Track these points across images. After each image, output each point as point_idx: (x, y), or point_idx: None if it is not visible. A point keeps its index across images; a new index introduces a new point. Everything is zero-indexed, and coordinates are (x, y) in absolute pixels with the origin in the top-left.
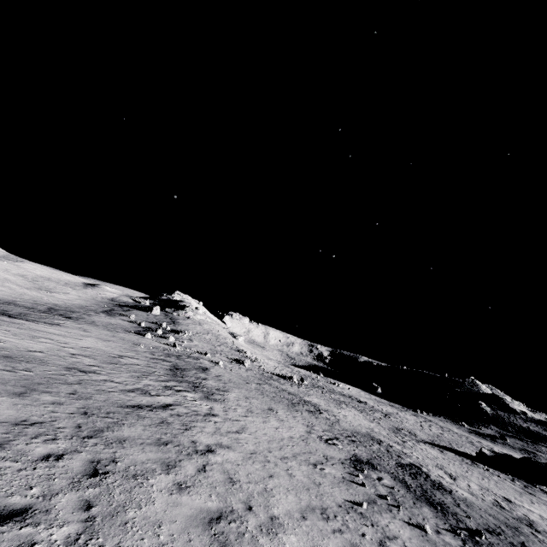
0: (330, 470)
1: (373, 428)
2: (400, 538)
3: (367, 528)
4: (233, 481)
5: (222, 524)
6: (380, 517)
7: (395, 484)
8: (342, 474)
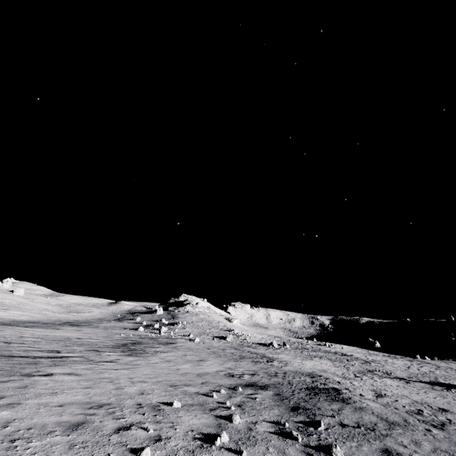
0: (189, 388)
1: (328, 370)
2: (176, 423)
3: (140, 416)
4: (24, 387)
5: None
6: (184, 412)
7: (268, 397)
8: (200, 391)
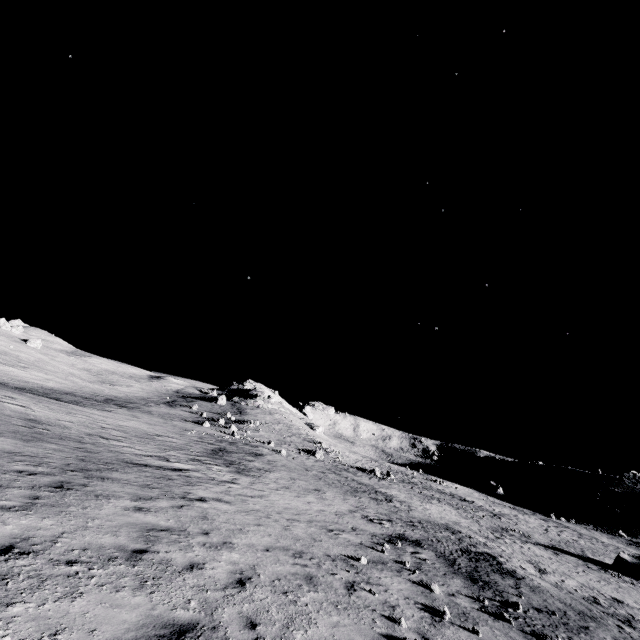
0: (348, 536)
1: (460, 522)
2: (385, 587)
3: (345, 572)
4: (207, 518)
5: (163, 533)
6: (377, 572)
7: (434, 559)
8: (362, 541)
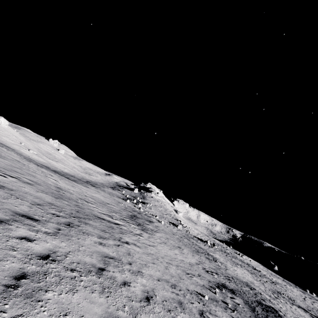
0: (197, 279)
1: (254, 283)
2: (219, 317)
3: (198, 303)
4: (130, 255)
5: (111, 260)
6: (214, 306)
7: (243, 304)
8: (204, 284)
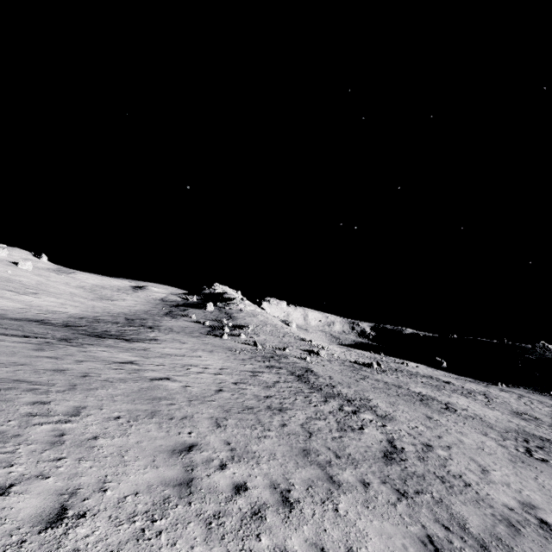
0: None
1: (509, 420)
2: None
3: None
4: None
5: None
6: None
7: None
8: None
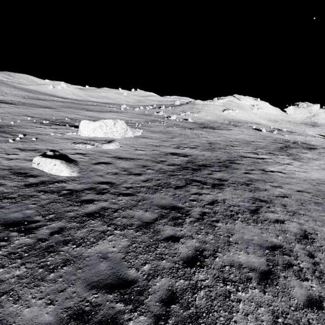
0: None
1: (86, 114)
2: None
3: None
4: None
5: None
6: None
7: None
8: None
